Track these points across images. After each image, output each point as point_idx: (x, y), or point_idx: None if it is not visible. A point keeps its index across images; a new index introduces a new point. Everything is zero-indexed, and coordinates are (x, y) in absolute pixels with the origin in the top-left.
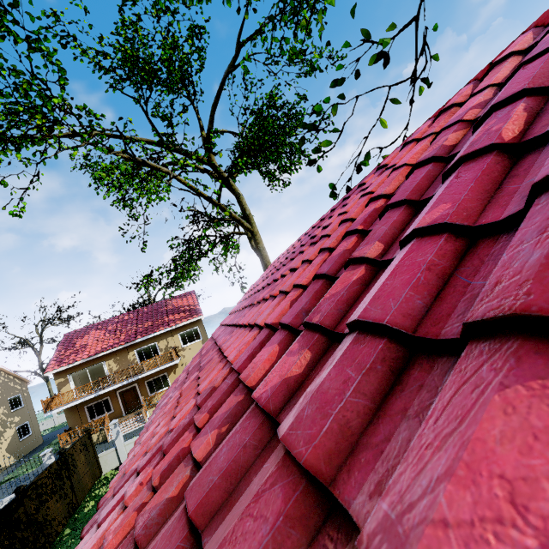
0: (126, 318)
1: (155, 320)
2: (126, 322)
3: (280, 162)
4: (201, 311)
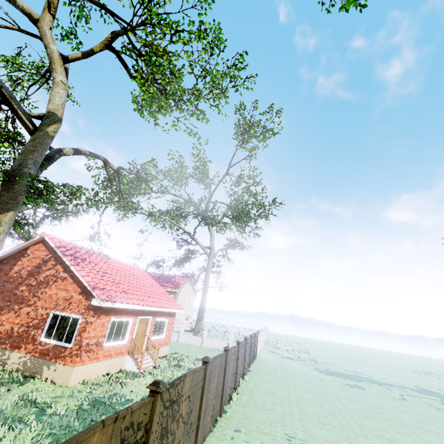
0: (155, 275)
1: (161, 282)
2: (153, 277)
3: (217, 227)
4: (178, 288)
